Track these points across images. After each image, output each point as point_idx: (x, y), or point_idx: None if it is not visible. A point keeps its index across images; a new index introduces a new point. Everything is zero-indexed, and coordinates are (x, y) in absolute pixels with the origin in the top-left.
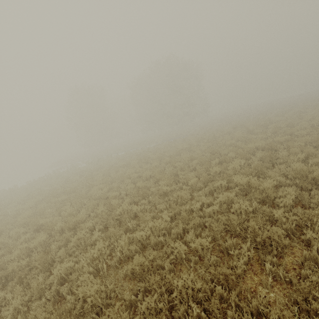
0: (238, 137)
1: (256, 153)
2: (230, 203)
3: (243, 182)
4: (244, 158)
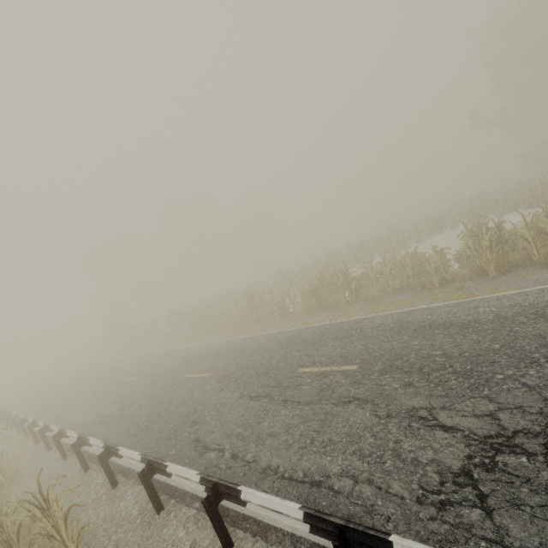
0: None
1: None
2: None
3: None
4: None
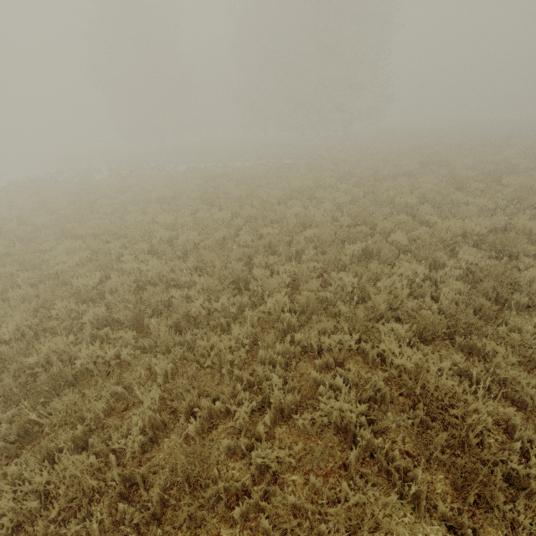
0: (427, 193)
1: (462, 254)
2: (342, 424)
3: (406, 363)
4: (428, 262)
